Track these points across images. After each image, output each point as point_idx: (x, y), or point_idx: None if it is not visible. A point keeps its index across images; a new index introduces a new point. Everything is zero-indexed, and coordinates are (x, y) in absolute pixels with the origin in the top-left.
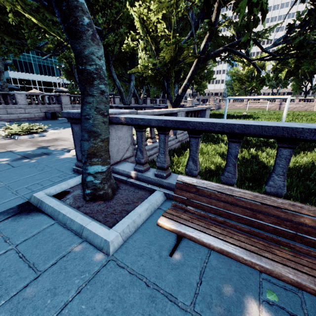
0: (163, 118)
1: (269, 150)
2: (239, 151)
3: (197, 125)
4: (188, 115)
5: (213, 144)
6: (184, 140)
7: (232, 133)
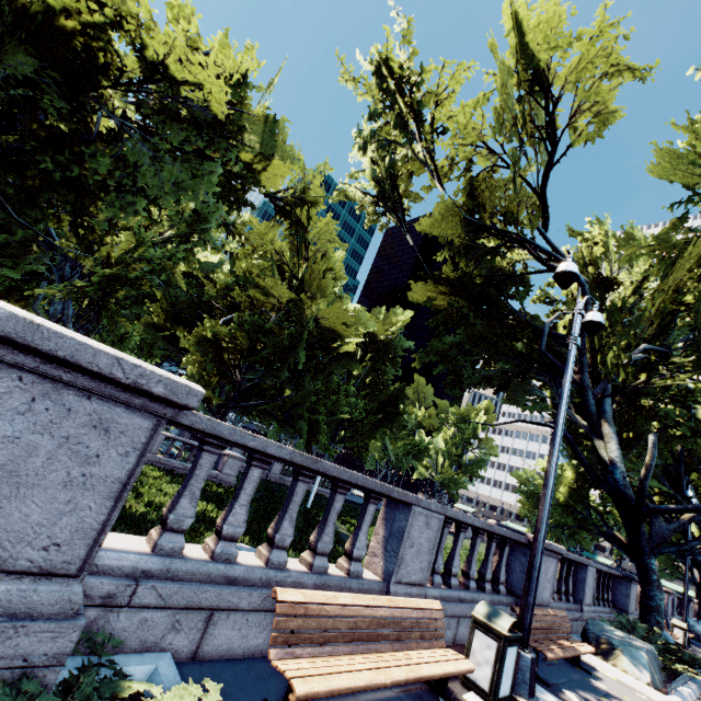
0: None
1: (178, 485)
2: (156, 475)
3: None
4: (183, 445)
5: (166, 473)
6: (152, 462)
7: None
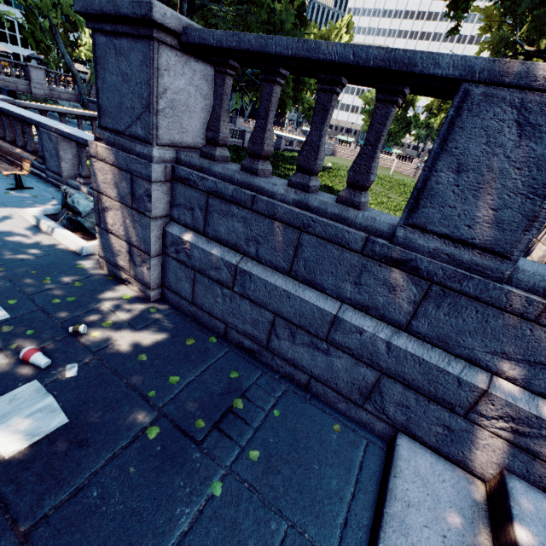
0: (0, 104)
1: None
2: None
3: (4, 110)
4: None
5: None
6: None
7: (14, 117)
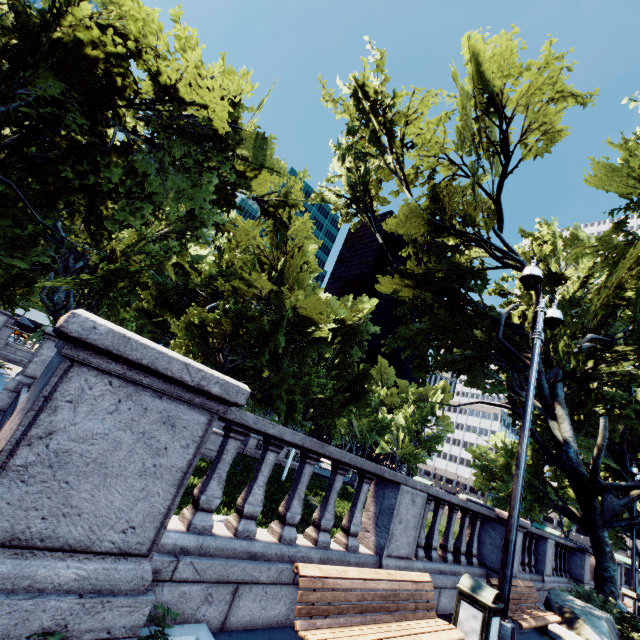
0: None
1: None
2: None
3: None
4: None
5: None
6: None
7: None
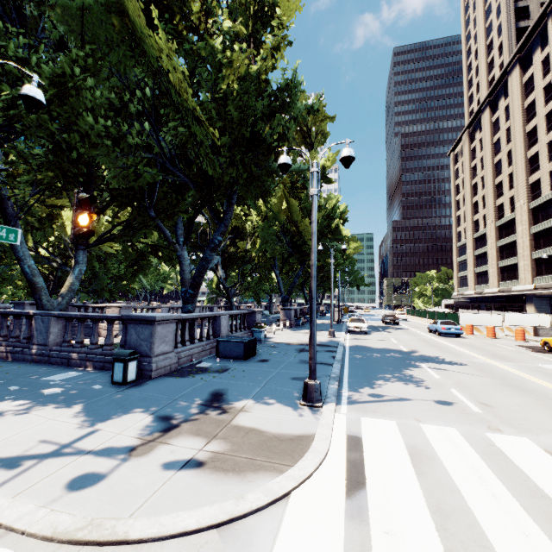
0: None
1: None
2: None
3: None
4: None
5: None
6: None
7: None
